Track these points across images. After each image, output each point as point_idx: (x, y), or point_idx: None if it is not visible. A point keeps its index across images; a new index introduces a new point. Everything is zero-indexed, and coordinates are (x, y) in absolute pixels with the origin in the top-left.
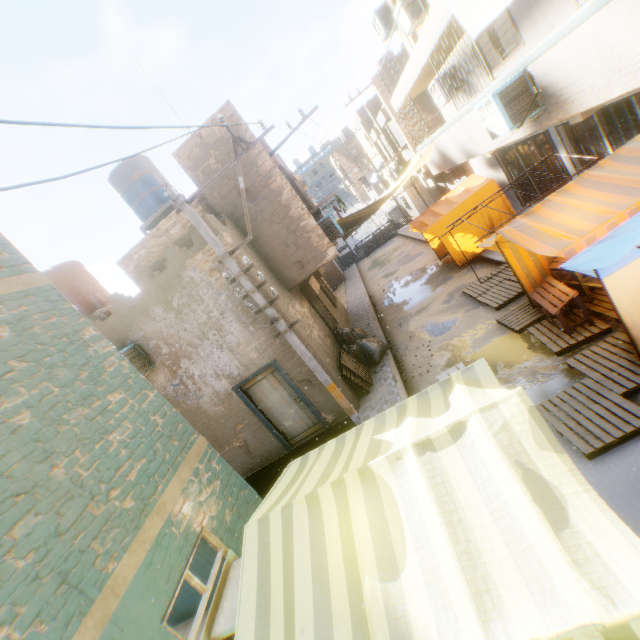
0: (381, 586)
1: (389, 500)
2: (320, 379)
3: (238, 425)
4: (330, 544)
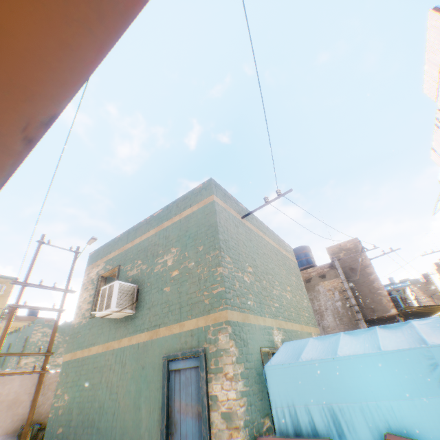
0: None
1: None
2: None
3: None
4: None
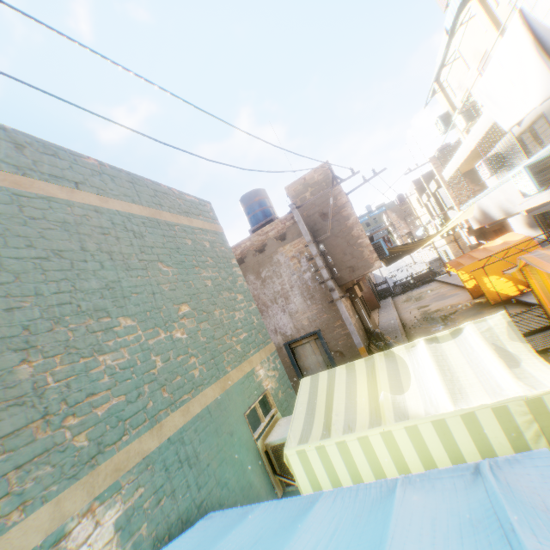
0: (391, 396)
1: (403, 365)
2: (355, 341)
3: None
4: (359, 384)
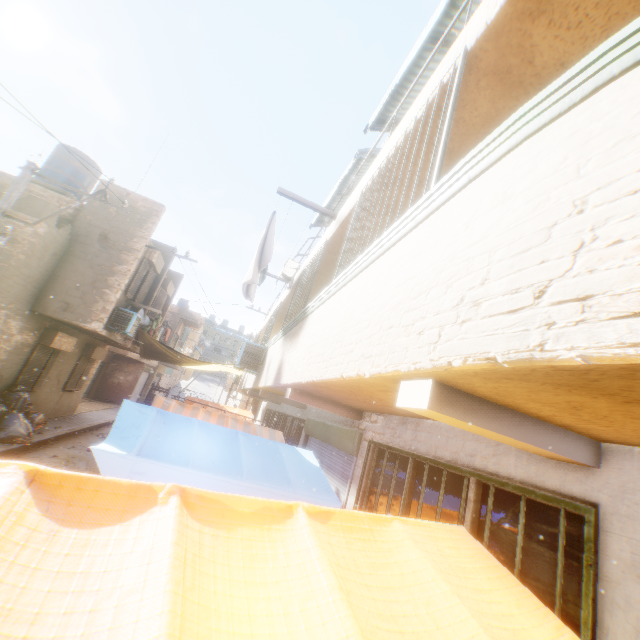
0: None
1: None
2: None
3: None
4: None
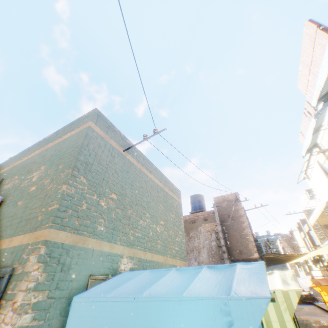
0: None
1: None
2: None
3: None
4: None
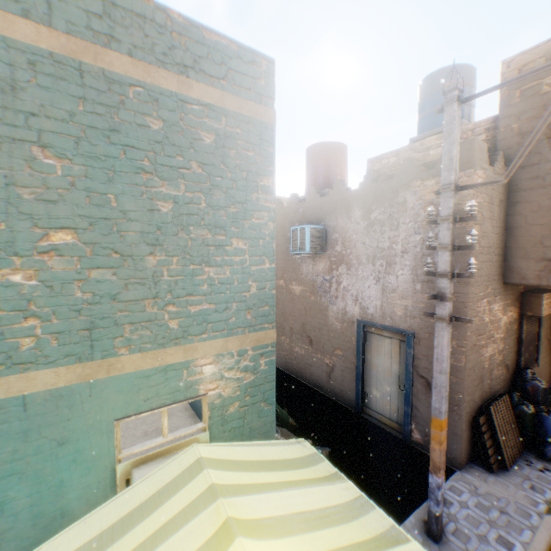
0: None
1: None
2: (433, 401)
3: (339, 349)
4: None
